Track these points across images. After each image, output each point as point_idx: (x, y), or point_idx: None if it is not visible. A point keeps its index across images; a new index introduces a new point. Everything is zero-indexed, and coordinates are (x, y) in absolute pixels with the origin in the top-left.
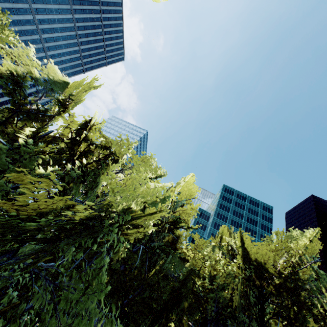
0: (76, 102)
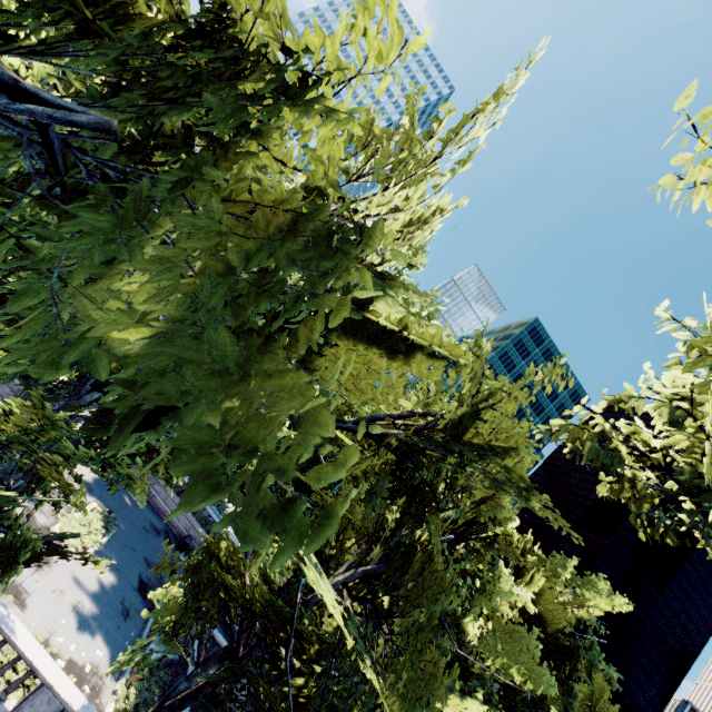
0: (492, 502)
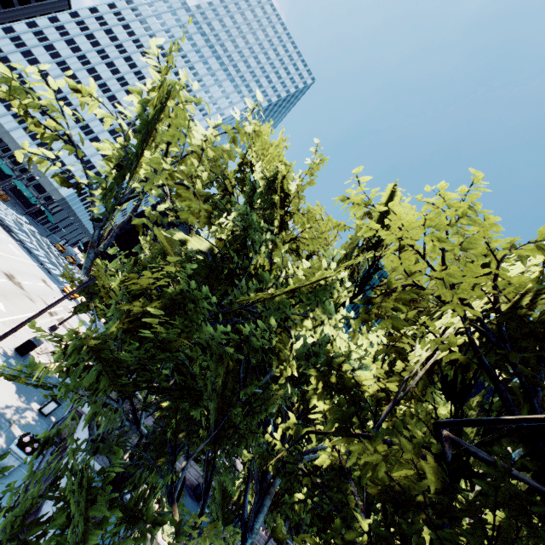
0: None
